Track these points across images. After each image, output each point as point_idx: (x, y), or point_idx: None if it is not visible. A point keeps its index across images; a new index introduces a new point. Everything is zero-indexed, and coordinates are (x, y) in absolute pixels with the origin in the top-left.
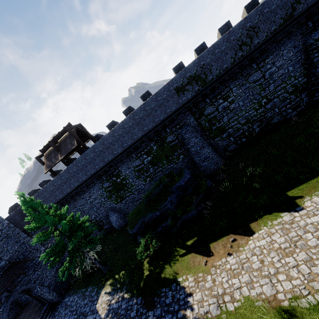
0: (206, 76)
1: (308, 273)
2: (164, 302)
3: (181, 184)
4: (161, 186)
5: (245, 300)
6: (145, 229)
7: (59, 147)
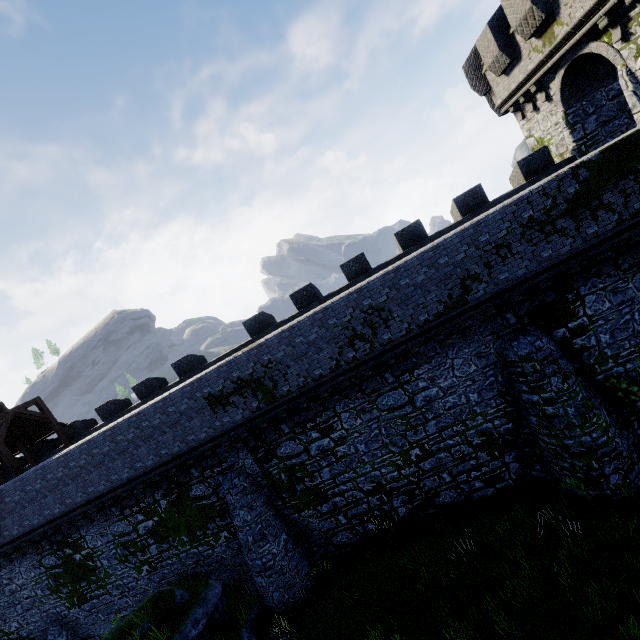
0: (275, 383)
1: None
2: None
3: None
4: None
5: None
6: None
7: None
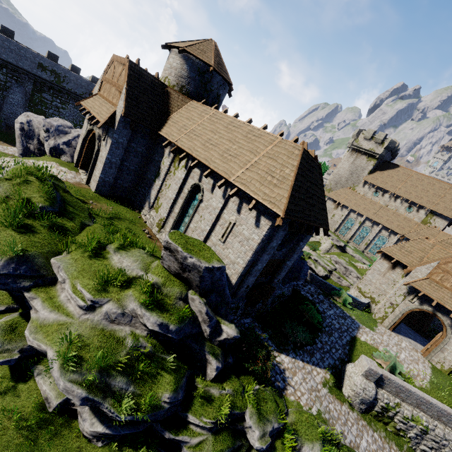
0: (64, 81)
1: None
2: None
3: None
4: None
5: None
6: None
7: None
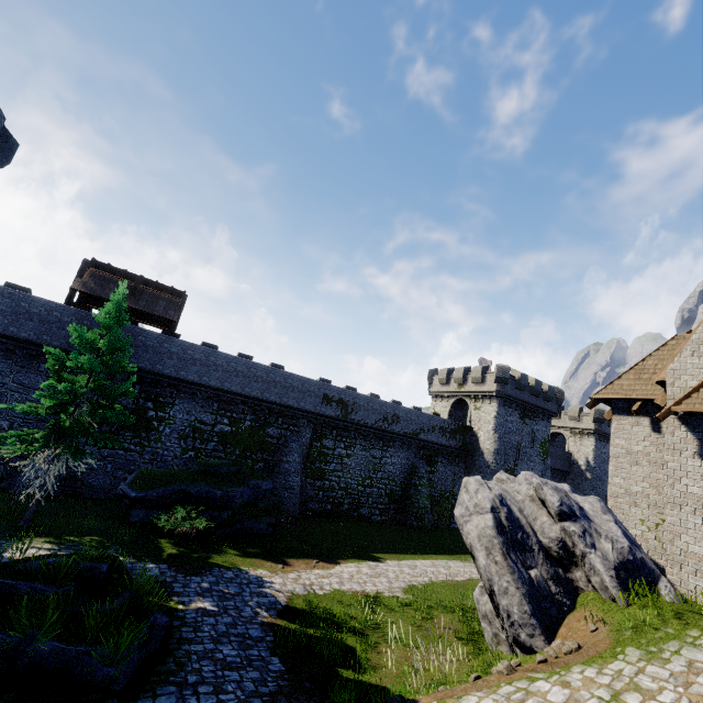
0: (352, 412)
1: (389, 586)
2: (221, 575)
3: (262, 486)
4: (235, 468)
5: (336, 590)
6: (175, 503)
7: (137, 293)
